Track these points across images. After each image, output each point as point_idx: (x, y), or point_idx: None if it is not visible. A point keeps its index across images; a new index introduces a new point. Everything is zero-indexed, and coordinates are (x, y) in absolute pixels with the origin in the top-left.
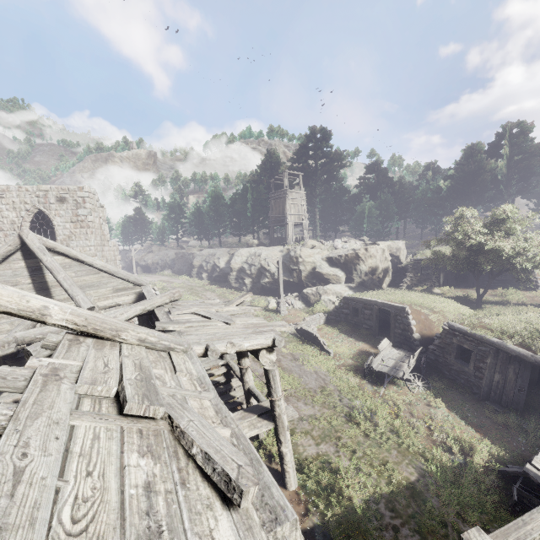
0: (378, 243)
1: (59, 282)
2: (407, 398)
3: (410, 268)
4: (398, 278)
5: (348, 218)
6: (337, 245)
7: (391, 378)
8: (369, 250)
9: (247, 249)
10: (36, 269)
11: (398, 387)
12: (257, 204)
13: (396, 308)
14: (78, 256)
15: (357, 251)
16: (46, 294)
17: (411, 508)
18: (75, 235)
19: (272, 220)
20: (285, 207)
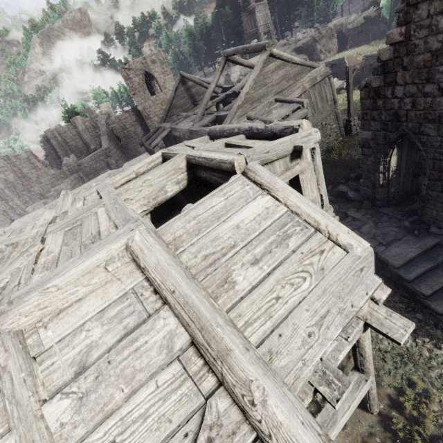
0: (327, 25)
1: (205, 87)
2: (345, 95)
3: (350, 37)
4: (342, 48)
5: (300, 12)
6: (299, 37)
7: (338, 90)
8: (321, 32)
9: (237, 66)
10: (187, 89)
11: (342, 94)
12: (228, 28)
13: (339, 60)
14: (198, 78)
15: (314, 36)
16: (193, 99)
17: (344, 112)
18: (166, 81)
19: (248, 36)
20: (256, 21)
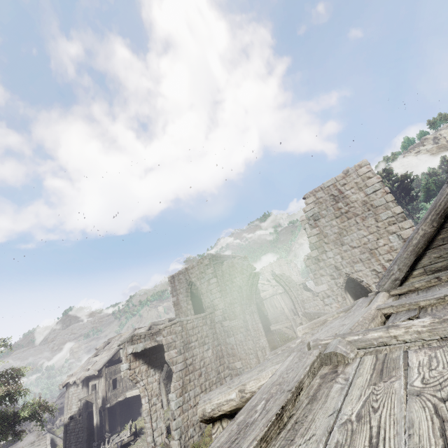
0: None
1: None
2: None
3: None
4: None
5: None
6: None
7: None
8: None
9: None
10: None
11: None
12: None
13: None
14: None
15: None
16: None
17: None
18: None
19: None
20: None
